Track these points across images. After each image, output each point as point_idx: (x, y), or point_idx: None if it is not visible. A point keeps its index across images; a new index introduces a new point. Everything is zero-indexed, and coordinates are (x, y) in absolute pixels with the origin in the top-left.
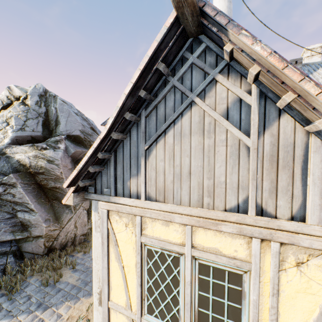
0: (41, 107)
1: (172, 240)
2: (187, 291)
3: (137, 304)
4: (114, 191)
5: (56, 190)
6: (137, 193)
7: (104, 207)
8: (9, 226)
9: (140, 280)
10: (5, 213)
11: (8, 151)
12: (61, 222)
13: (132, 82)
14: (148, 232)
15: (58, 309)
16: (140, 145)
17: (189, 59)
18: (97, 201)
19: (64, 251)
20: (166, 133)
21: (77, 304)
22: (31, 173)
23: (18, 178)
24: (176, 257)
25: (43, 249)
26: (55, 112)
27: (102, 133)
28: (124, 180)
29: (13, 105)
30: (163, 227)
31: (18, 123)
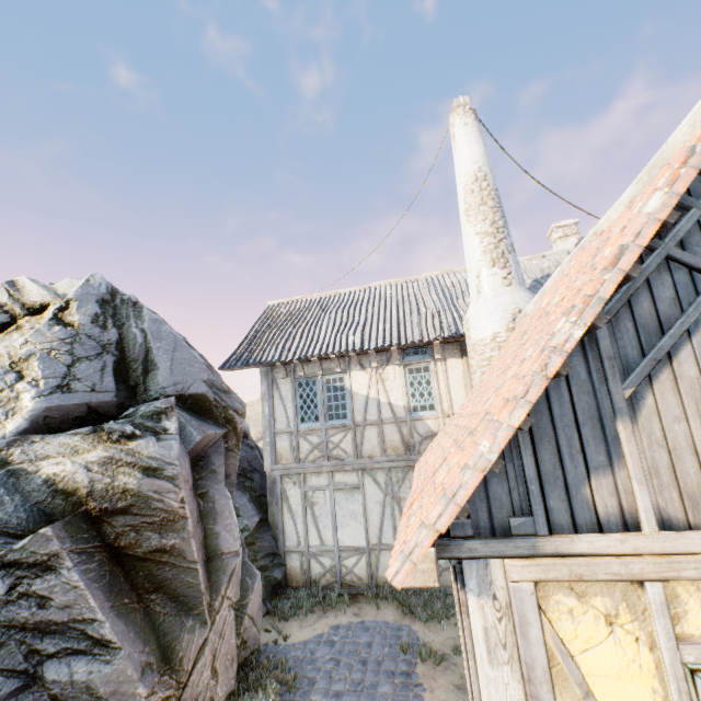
0: (105, 329)
1: None
2: None
3: None
4: (545, 521)
5: (161, 560)
6: (622, 515)
7: (525, 573)
8: None
9: None
10: None
11: (17, 454)
12: (177, 665)
13: (640, 244)
14: (692, 627)
15: None
16: (600, 389)
17: (693, 207)
18: (486, 560)
19: None
20: (673, 355)
21: None
22: (89, 516)
23: (64, 536)
24: None
25: None
26: (142, 340)
27: (550, 363)
28: (569, 484)
29: (16, 328)
30: None
31: (52, 372)
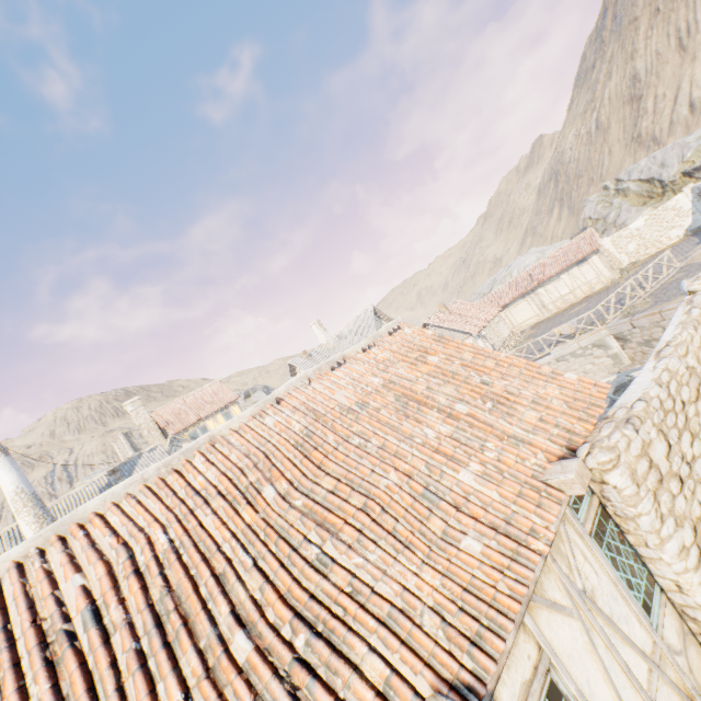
0: None
1: None
2: None
3: None
4: None
5: None
6: None
7: None
8: None
9: None
10: None
11: None
12: None
13: None
14: None
15: None
16: None
17: None
18: None
19: None
20: None
21: None
22: None
23: None
24: None
25: None
26: None
27: None
28: None
29: None
30: None
31: None
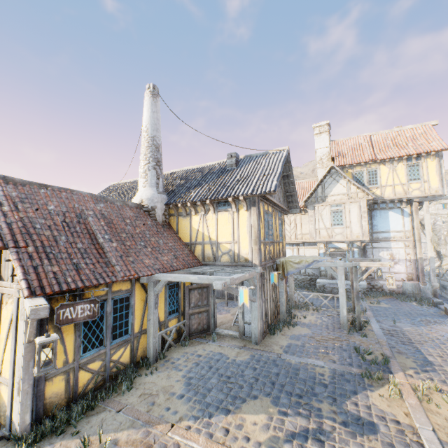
0: None
1: None
2: None
3: None
4: None
5: None
6: None
7: None
8: None
9: None
10: None
11: None
12: None
13: None
14: None
15: None
16: None
17: None
18: None
19: None
20: None
21: None
22: None
23: None
24: None
25: None
26: None
27: None
28: None
29: None
30: None
31: None
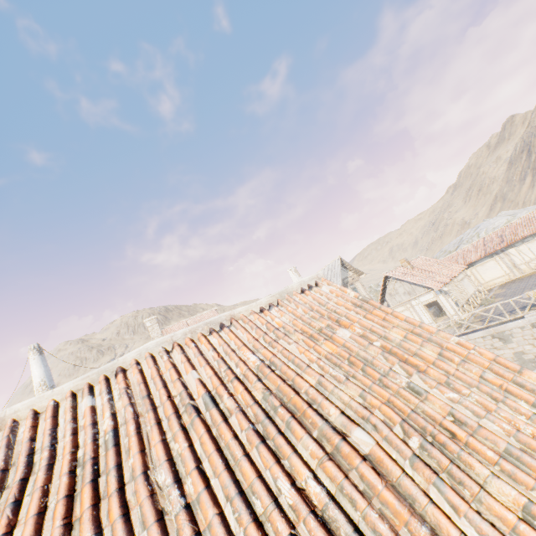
0: None
1: None
2: None
3: None
4: None
5: None
6: None
7: None
8: None
9: None
10: None
11: None
12: None
13: None
14: None
15: None
16: None
17: None
18: None
19: None
20: None
21: None
22: None
23: None
24: None
25: None
26: None
27: None
28: None
29: None
30: None
31: None
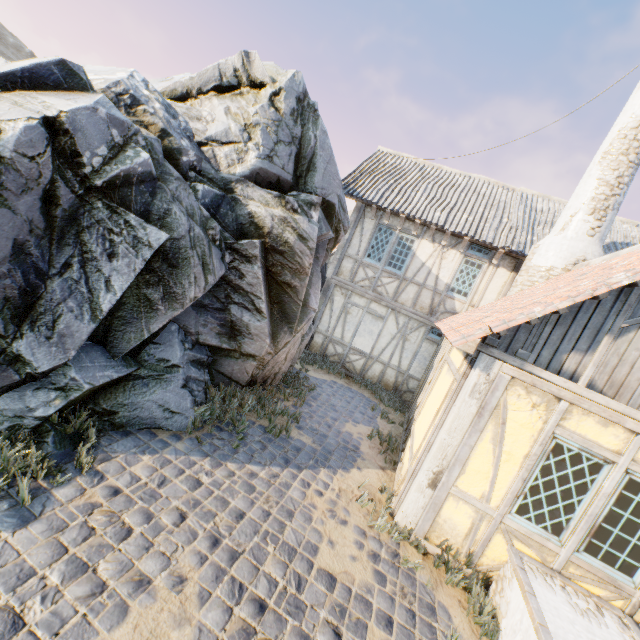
0: (296, 124)
1: (603, 444)
2: (598, 502)
3: (507, 499)
4: (535, 358)
5: (285, 290)
6: (573, 373)
7: (510, 372)
8: (217, 322)
9: (526, 475)
10: (214, 299)
11: (239, 189)
12: (276, 343)
13: None
14: (567, 425)
15: (317, 474)
16: (611, 317)
17: None
18: (494, 360)
19: (267, 391)
20: None
21: (338, 475)
22: (264, 246)
23: (260, 250)
24: (599, 464)
25: (248, 377)
26: (313, 144)
27: (599, 290)
28: (558, 350)
29: (240, 93)
30: (596, 426)
31: (266, 143)
